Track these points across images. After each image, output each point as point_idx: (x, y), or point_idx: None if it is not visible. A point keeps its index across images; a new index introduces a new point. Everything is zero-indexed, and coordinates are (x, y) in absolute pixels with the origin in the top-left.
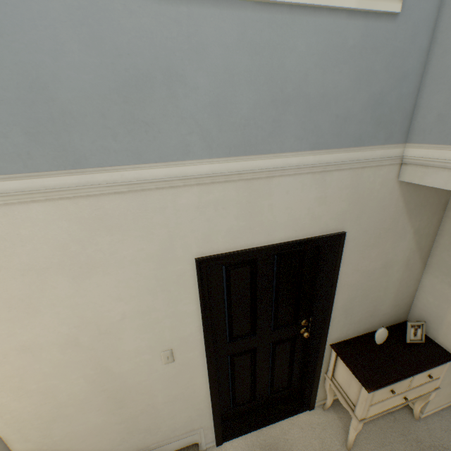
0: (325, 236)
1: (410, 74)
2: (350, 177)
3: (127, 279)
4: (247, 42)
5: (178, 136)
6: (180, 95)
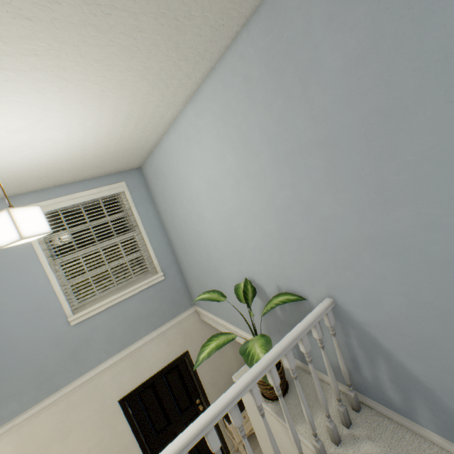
0: (178, 357)
1: (181, 287)
2: (177, 329)
3: (87, 428)
4: (113, 315)
5: (96, 357)
6: (93, 344)
